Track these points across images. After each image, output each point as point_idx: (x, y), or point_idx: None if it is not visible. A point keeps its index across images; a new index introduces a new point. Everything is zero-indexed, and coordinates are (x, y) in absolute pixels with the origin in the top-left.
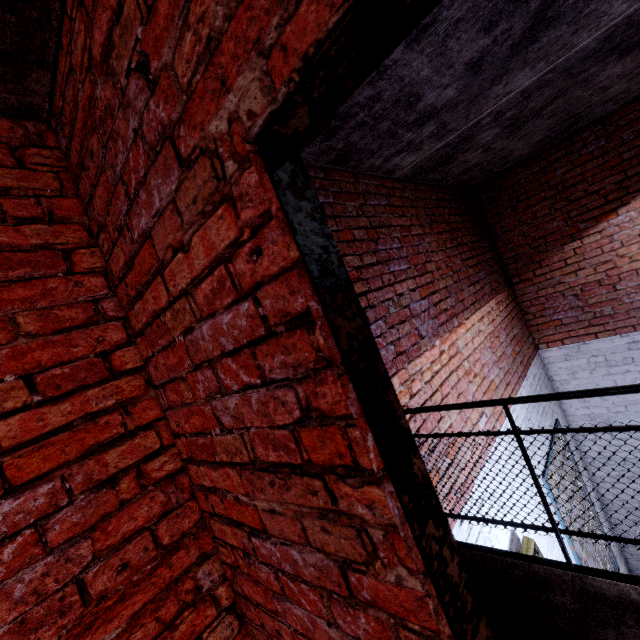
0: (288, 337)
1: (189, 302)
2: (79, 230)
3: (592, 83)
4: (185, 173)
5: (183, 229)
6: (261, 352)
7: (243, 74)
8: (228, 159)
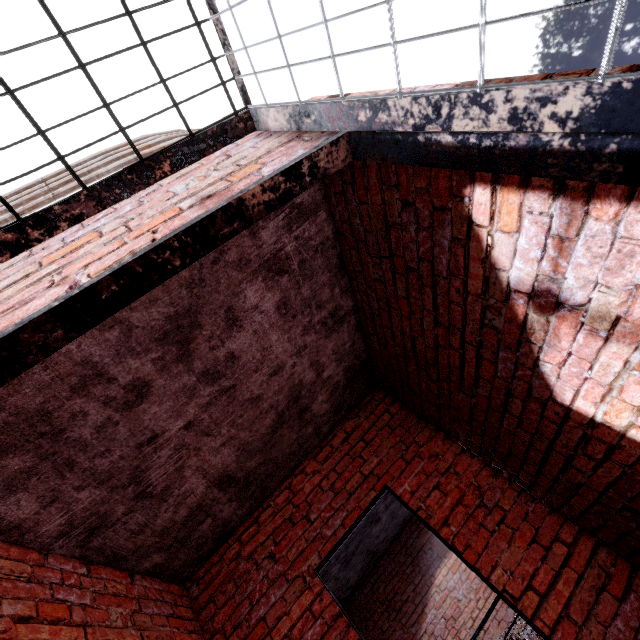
0: (335, 624)
1: (287, 639)
2: (202, 637)
3: (371, 535)
4: (289, 584)
5: (286, 606)
6: (326, 639)
7: (312, 556)
8: (308, 576)
